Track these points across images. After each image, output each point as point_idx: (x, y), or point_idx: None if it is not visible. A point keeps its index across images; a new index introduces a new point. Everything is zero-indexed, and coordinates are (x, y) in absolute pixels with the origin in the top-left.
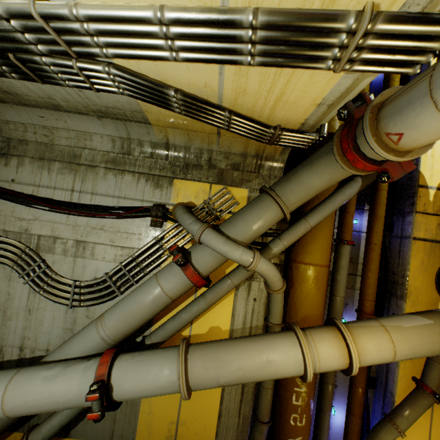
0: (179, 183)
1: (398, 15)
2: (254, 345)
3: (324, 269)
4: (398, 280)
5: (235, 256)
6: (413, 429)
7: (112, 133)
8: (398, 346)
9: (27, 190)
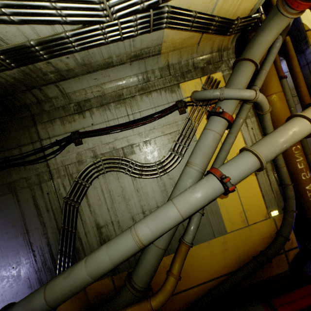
0: (183, 85)
1: None
2: (281, 130)
3: (282, 93)
4: None
5: (247, 95)
6: None
7: (136, 72)
8: None
9: (103, 126)
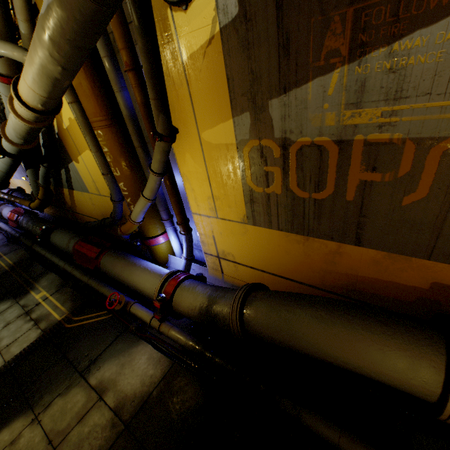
0: None
1: None
2: None
3: None
4: None
5: None
6: (196, 178)
7: None
8: (25, 78)
9: None
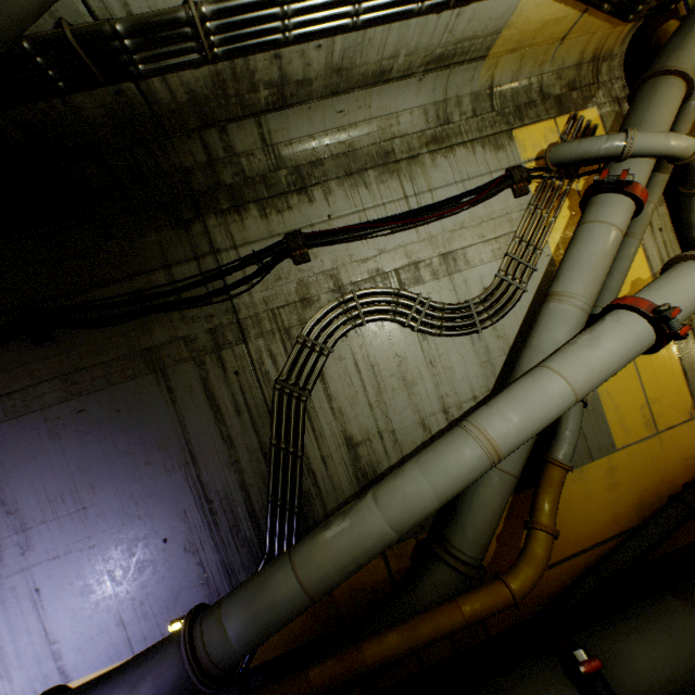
0: (519, 134)
1: None
2: None
3: None
4: None
5: (682, 145)
6: None
7: (424, 101)
8: None
9: (352, 221)
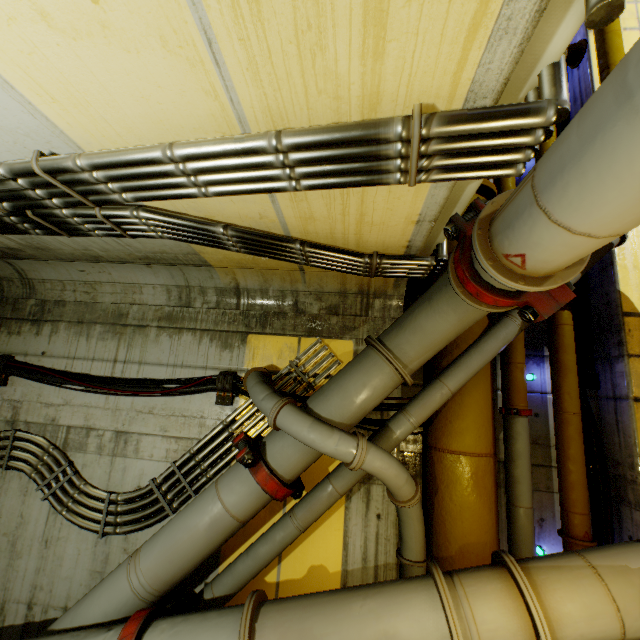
0: (255, 339)
1: (457, 114)
2: (364, 605)
3: (484, 460)
4: (625, 473)
5: (328, 448)
6: None
7: (167, 282)
8: (626, 608)
9: (60, 364)
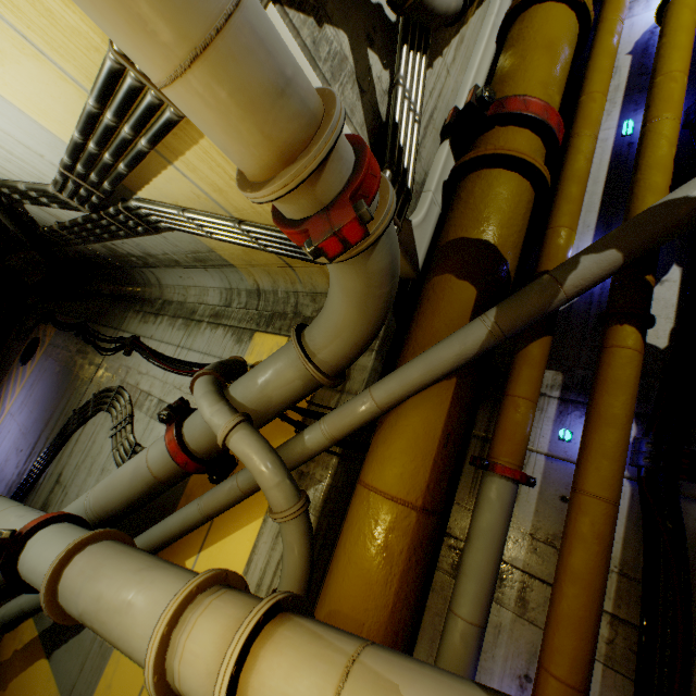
0: (258, 337)
1: None
2: (144, 569)
3: (399, 508)
4: None
5: (206, 416)
6: None
7: (220, 285)
8: None
9: (155, 345)
